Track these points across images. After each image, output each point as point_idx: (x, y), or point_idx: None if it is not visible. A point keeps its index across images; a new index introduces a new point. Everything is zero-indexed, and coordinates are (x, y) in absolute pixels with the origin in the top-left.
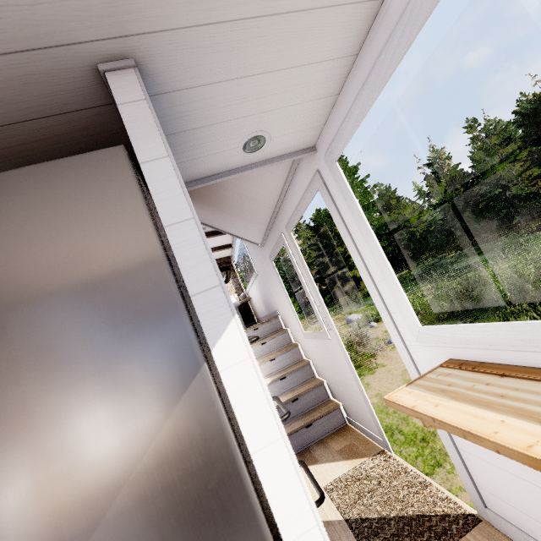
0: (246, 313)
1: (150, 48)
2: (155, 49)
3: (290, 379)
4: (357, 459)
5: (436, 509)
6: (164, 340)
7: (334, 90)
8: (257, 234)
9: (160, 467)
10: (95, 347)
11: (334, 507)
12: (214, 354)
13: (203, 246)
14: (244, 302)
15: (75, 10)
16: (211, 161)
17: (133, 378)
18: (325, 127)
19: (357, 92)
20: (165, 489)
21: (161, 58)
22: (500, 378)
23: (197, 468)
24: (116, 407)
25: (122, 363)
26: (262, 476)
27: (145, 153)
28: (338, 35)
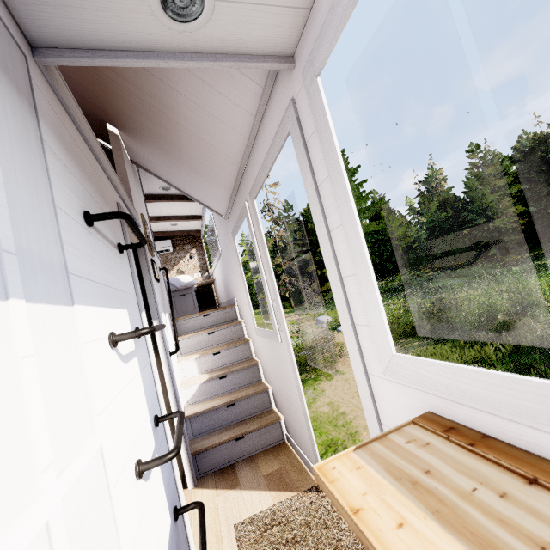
0: (207, 295)
1: None
2: None
3: (231, 380)
4: (285, 492)
5: None
6: None
7: None
8: (221, 201)
9: None
10: None
11: None
12: None
13: None
14: (207, 283)
15: None
16: (98, 8)
17: None
18: (311, 14)
19: None
20: None
21: None
22: (528, 486)
23: None
24: None
25: None
26: None
27: None
28: None
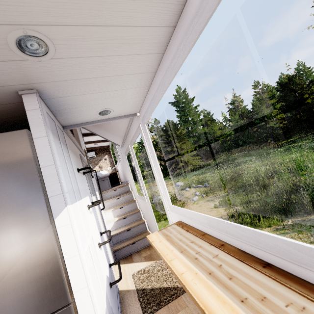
0: (115, 178)
1: (44, 86)
2: (47, 86)
3: (128, 219)
4: (151, 261)
5: (175, 284)
6: (34, 214)
7: (142, 96)
8: (119, 141)
9: (26, 264)
10: (4, 217)
11: (133, 283)
12: (55, 221)
13: (57, 176)
14: (114, 172)
15: (7, 77)
16: (82, 118)
17: (19, 229)
18: (142, 107)
19: (150, 100)
20: (27, 272)
21: (50, 89)
22: (186, 232)
23: (42, 265)
24: (10, 240)
25: (15, 223)
26: (68, 268)
27: (36, 134)
28: (138, 81)
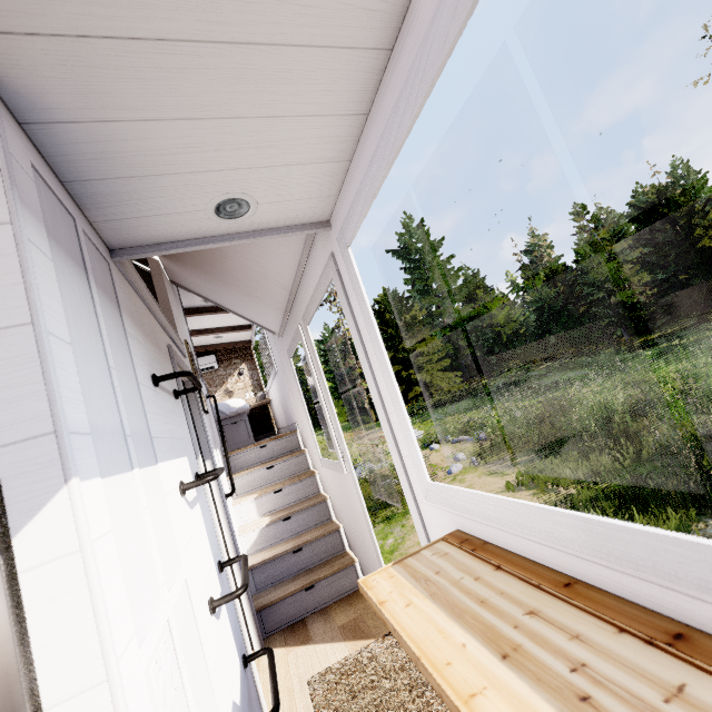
0: (263, 419)
1: (13, 55)
2: (23, 58)
3: (297, 521)
4: (361, 640)
5: None
6: None
7: (343, 155)
8: (273, 320)
9: None
10: None
11: (312, 711)
12: (16, 544)
13: (38, 369)
14: (262, 404)
15: None
16: (166, 223)
17: None
18: (339, 199)
19: (368, 163)
20: None
21: (38, 73)
22: (494, 571)
23: None
24: None
25: None
26: None
27: None
28: (333, 86)
